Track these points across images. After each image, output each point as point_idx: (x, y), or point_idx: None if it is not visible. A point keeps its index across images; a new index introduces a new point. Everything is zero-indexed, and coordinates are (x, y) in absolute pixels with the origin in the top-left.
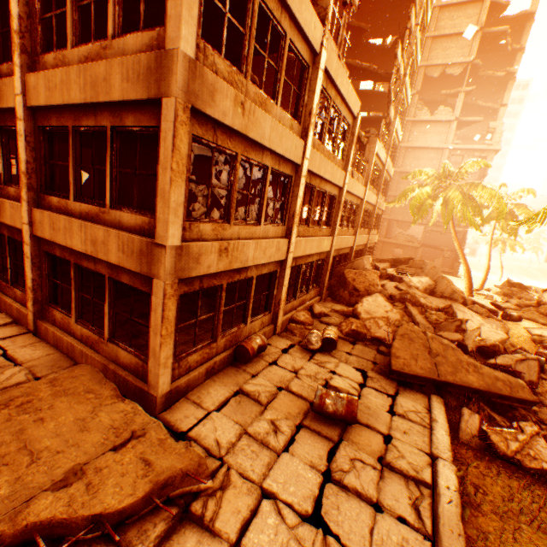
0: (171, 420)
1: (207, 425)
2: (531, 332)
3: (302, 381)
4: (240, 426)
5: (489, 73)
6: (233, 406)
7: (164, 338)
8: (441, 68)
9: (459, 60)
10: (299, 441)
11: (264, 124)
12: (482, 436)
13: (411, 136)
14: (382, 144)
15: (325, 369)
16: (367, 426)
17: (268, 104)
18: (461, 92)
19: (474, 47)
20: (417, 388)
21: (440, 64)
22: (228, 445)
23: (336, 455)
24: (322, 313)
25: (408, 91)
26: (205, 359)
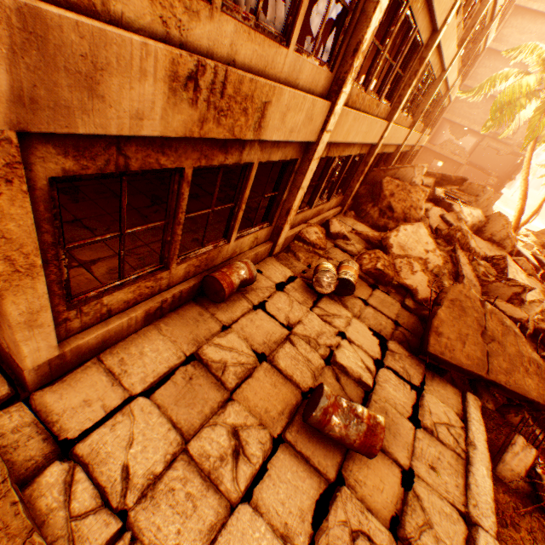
0: (54, 408)
1: (118, 429)
2: None
3: (297, 350)
4: (179, 435)
5: None
6: (178, 386)
7: (6, 278)
8: None
9: None
10: (273, 474)
11: None
12: (531, 479)
13: None
14: None
15: (331, 329)
16: (381, 448)
17: None
18: None
19: None
20: (448, 376)
21: None
22: (145, 483)
23: (329, 517)
24: (340, 234)
25: None
26: (145, 296)
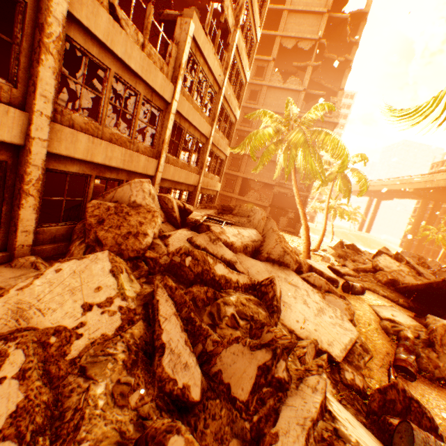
0: None
1: None
2: (379, 313)
3: None
4: None
5: (332, 55)
6: None
7: None
8: (294, 41)
9: (309, 36)
10: None
11: None
12: None
13: (266, 100)
14: (213, 48)
15: None
16: None
17: None
18: (310, 66)
19: (322, 27)
20: None
21: (294, 36)
22: None
23: None
24: None
25: (257, 18)
26: None
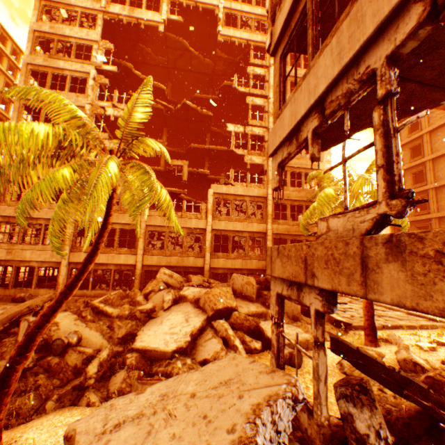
0: None
1: None
2: None
3: None
4: None
5: None
6: None
7: None
8: None
9: None
10: None
11: (34, 211)
12: None
13: (434, 145)
14: (243, 184)
15: None
16: None
17: (40, 205)
18: None
19: None
20: None
21: None
22: None
23: None
24: None
25: None
26: (2, 294)
